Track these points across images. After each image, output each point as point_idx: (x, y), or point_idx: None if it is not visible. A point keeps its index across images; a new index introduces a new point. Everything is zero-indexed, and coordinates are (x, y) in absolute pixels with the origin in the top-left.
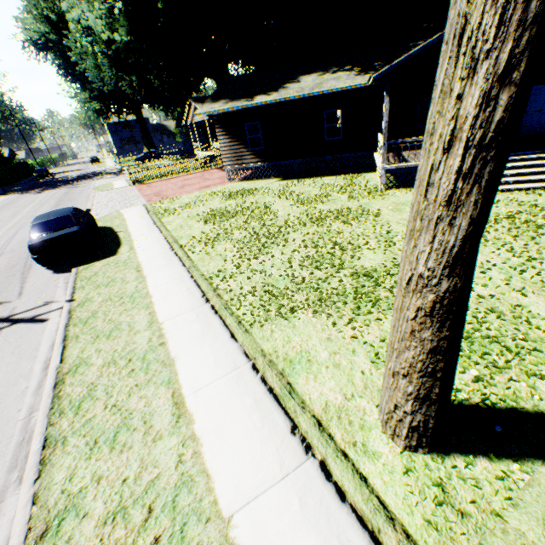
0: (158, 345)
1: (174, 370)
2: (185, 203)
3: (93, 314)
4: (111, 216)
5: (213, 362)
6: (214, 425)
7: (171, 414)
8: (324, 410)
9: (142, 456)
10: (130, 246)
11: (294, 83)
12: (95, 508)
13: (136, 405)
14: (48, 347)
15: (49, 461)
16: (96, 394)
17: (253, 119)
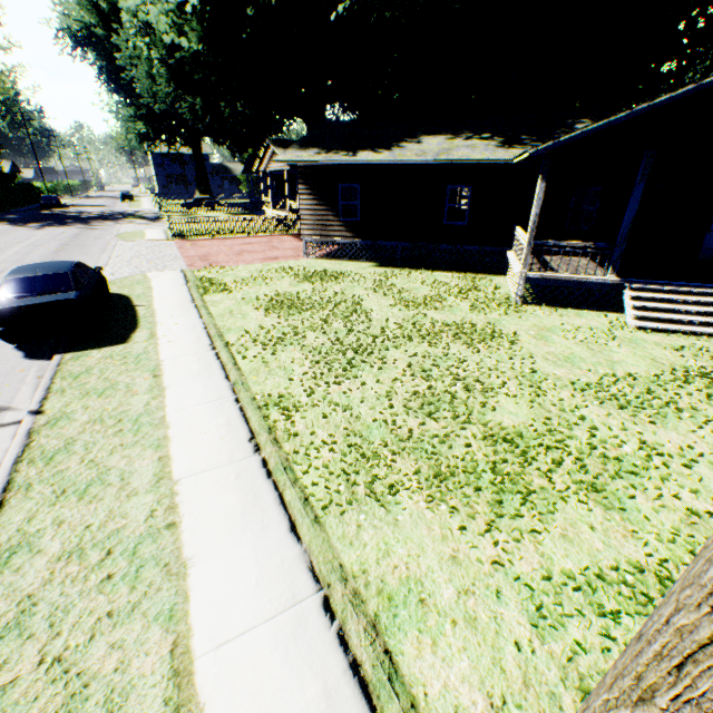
0: (164, 527)
1: (184, 590)
2: (241, 278)
3: (66, 445)
4: (133, 280)
5: (254, 581)
6: None
7: (163, 700)
8: None
9: None
10: (151, 332)
11: (413, 142)
12: None
13: (100, 666)
14: None
15: None
16: (30, 625)
17: (351, 180)
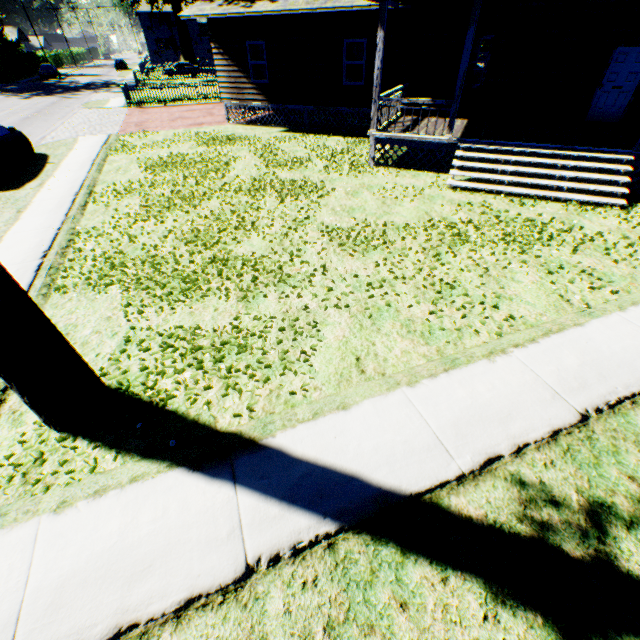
0: None
1: None
2: (153, 142)
3: None
4: (63, 143)
5: None
6: None
7: None
8: None
9: None
10: (42, 182)
11: None
12: None
13: None
14: None
15: None
16: None
17: (256, 36)
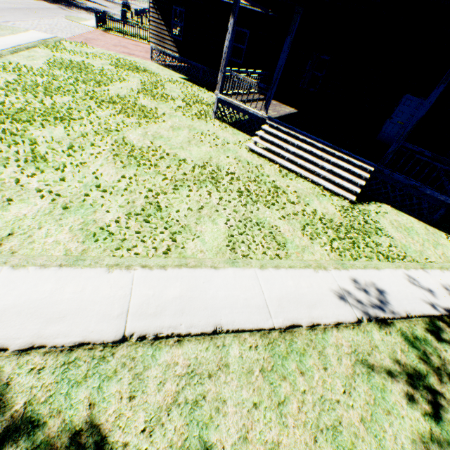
0: None
1: None
2: (82, 51)
3: None
4: (15, 29)
5: None
6: None
7: None
8: None
9: None
10: None
11: None
12: None
13: None
14: None
15: None
16: None
17: (180, 4)
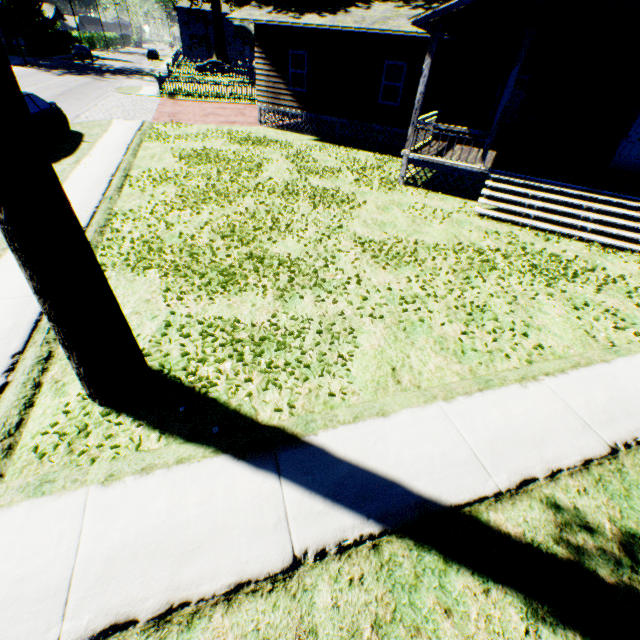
0: None
1: None
2: (187, 134)
3: None
4: (98, 124)
5: (21, 284)
6: None
7: None
8: None
9: None
10: (78, 160)
11: (362, 8)
12: None
13: None
14: None
15: None
16: None
17: (300, 46)
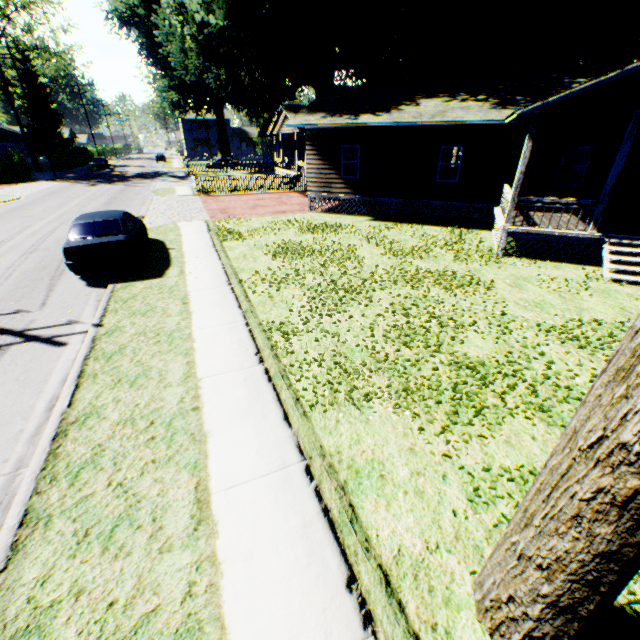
0: (191, 409)
1: (205, 451)
2: (253, 228)
3: (120, 349)
4: (166, 228)
5: (255, 450)
6: (242, 547)
7: (190, 515)
8: (395, 560)
9: (141, 571)
10: (181, 269)
11: (411, 105)
12: (64, 639)
13: (148, 491)
14: (58, 381)
15: (23, 548)
16: (101, 462)
17: (353, 141)
